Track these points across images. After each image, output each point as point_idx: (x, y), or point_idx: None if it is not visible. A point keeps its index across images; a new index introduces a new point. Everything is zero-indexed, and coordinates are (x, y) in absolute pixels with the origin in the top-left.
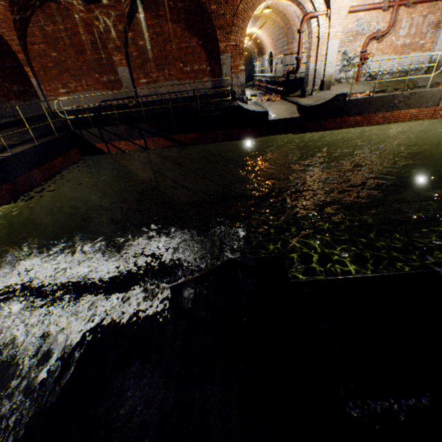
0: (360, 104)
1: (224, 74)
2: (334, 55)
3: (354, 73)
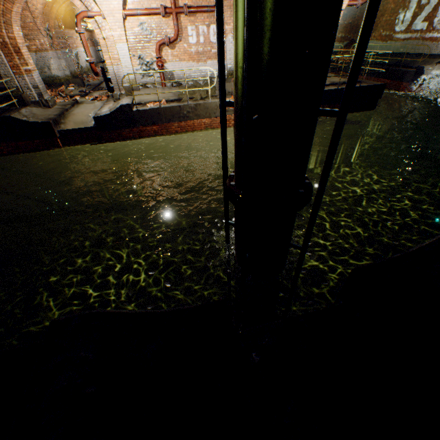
0: (151, 115)
1: (4, 74)
2: (128, 59)
3: (159, 78)
